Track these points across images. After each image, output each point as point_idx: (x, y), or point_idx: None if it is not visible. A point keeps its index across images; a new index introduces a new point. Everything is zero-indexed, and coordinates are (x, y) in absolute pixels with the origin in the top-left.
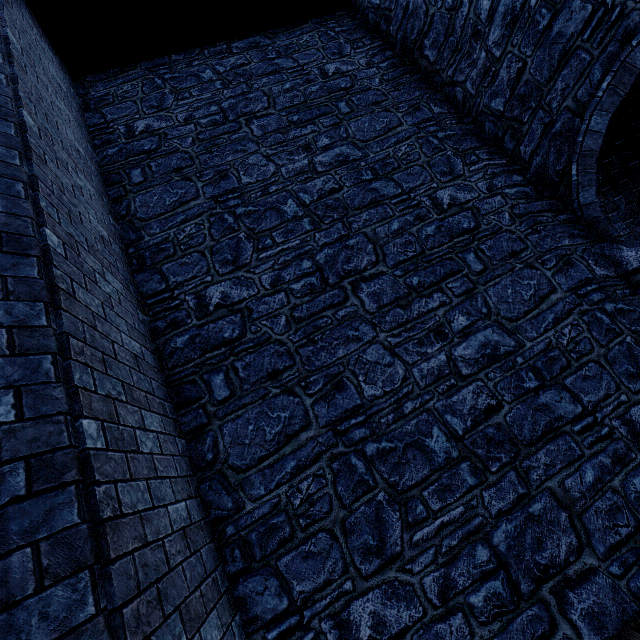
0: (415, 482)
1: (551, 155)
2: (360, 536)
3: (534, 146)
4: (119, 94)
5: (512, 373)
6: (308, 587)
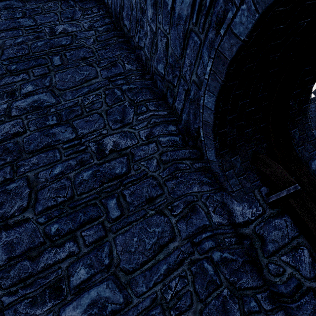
0: None
1: (191, 115)
2: None
3: (182, 105)
4: None
5: None
6: None
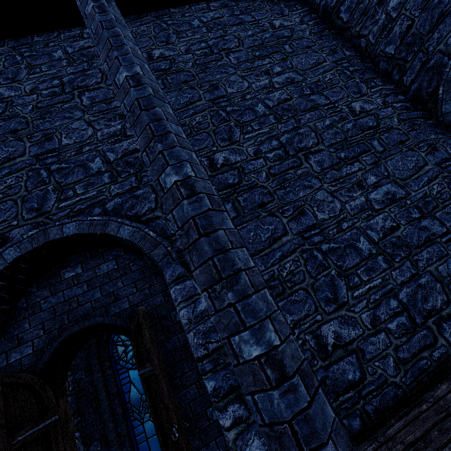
0: (352, 265)
1: (425, 82)
2: (323, 292)
3: (413, 76)
4: (139, 32)
5: (404, 209)
6: (296, 318)
